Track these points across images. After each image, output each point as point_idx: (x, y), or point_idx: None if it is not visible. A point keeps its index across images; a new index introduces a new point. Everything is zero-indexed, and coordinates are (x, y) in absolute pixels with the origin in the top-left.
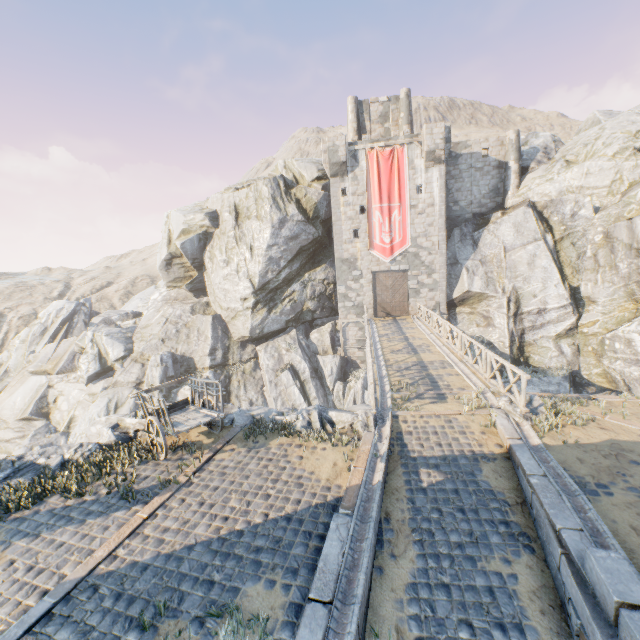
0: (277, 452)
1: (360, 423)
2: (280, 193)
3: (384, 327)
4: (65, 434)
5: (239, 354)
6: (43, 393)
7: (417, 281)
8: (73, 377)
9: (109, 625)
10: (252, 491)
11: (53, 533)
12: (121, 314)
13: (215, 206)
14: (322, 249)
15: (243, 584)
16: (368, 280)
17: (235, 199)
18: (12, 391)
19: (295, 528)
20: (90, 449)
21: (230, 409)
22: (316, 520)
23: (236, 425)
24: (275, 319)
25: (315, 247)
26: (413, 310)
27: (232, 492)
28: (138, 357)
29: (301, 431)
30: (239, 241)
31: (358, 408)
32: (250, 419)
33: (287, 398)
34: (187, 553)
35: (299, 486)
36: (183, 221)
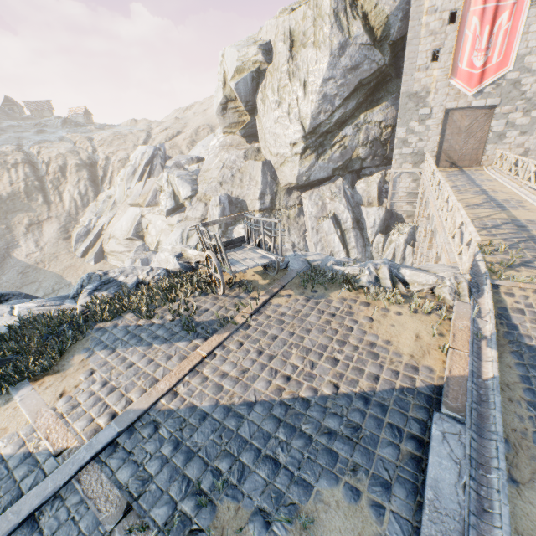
0: (340, 307)
1: (448, 289)
2: (344, 6)
3: (449, 178)
4: (155, 253)
5: (285, 200)
6: (138, 221)
7: (506, 121)
8: (157, 210)
9: (166, 481)
10: (315, 350)
11: (125, 351)
12: (187, 159)
13: (268, 36)
14: (384, 83)
15: (315, 481)
16: (437, 121)
17: (290, 23)
18: (119, 217)
19: (376, 416)
20: (159, 274)
21: (284, 252)
22: (405, 412)
23: (291, 269)
24: (322, 166)
25: (377, 80)
26: (488, 160)
27: (292, 346)
28: (202, 197)
29: (366, 287)
30: (292, 77)
31: (438, 269)
32: (305, 265)
33: (326, 245)
34: (246, 412)
35: (373, 357)
36: (237, 58)
